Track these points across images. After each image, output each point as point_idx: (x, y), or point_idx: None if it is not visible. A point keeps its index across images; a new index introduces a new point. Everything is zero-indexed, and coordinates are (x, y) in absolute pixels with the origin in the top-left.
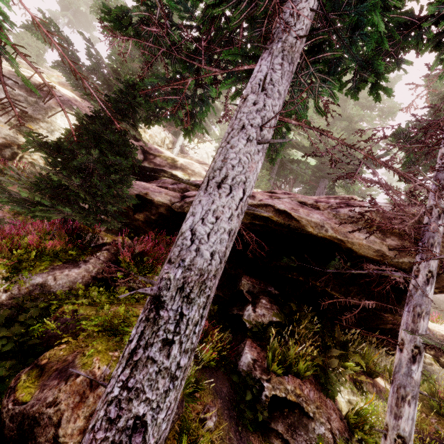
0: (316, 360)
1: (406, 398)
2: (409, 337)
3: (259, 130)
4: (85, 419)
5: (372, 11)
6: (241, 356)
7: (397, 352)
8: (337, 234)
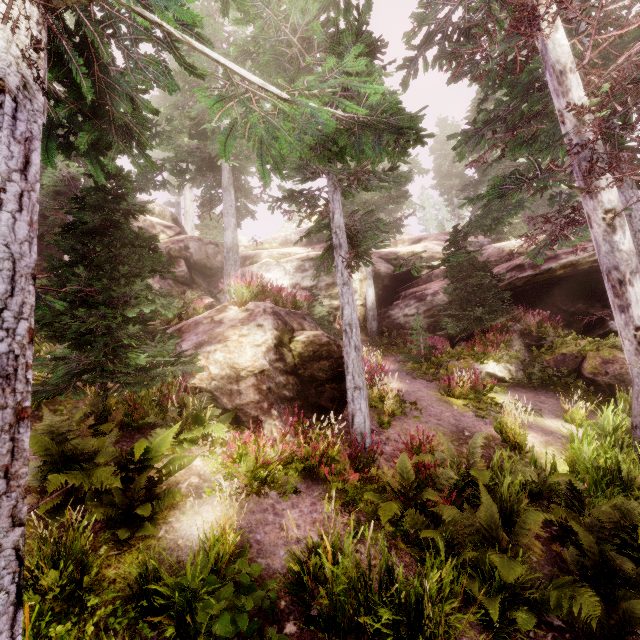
0: None
1: None
2: None
3: None
4: None
5: None
6: None
7: None
8: None
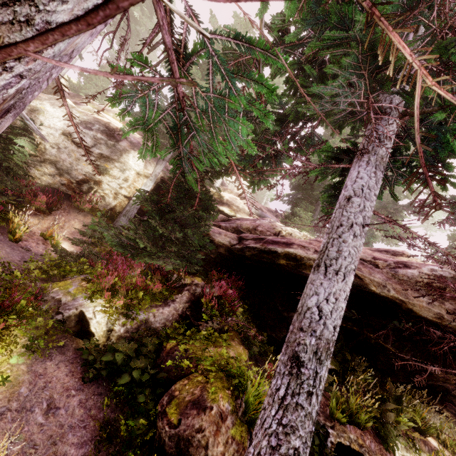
0: (374, 412)
1: None
2: None
3: (363, 228)
4: (223, 445)
5: (449, 135)
6: None
7: None
8: (399, 294)
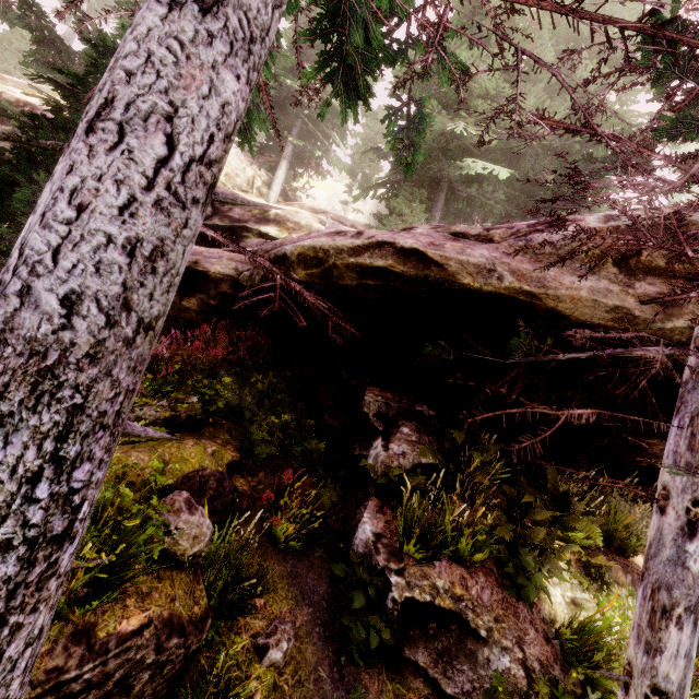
0: (498, 531)
1: (672, 612)
2: (681, 482)
3: None
4: None
5: None
6: (357, 528)
7: (653, 515)
8: (523, 282)
